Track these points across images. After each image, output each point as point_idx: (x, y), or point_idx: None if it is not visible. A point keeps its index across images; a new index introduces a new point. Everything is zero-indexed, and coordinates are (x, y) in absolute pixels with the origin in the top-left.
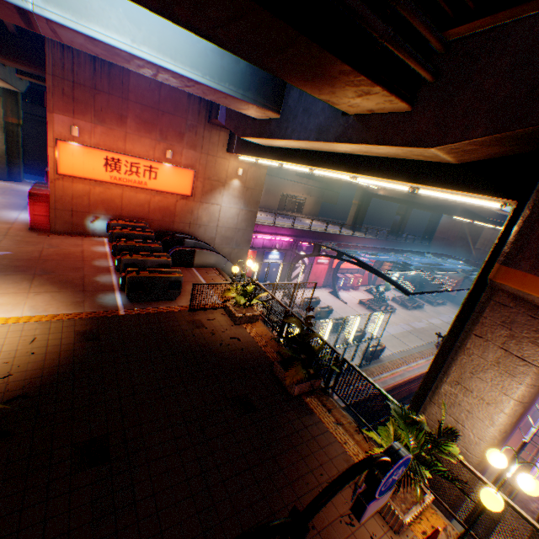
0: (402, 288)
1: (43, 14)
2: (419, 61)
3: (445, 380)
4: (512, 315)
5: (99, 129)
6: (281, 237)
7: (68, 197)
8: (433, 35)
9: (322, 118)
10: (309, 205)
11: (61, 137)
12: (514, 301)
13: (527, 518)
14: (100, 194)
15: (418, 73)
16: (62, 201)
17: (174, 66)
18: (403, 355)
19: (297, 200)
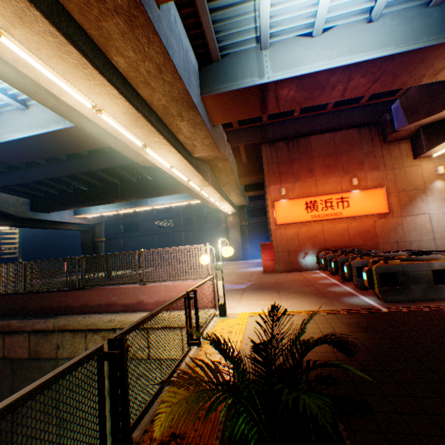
0: None
1: (273, 80)
2: None
3: None
4: None
5: (296, 185)
6: None
7: (283, 241)
8: None
9: None
10: None
11: (274, 199)
12: None
13: None
14: (304, 232)
15: None
16: (280, 245)
17: (365, 57)
18: None
19: None
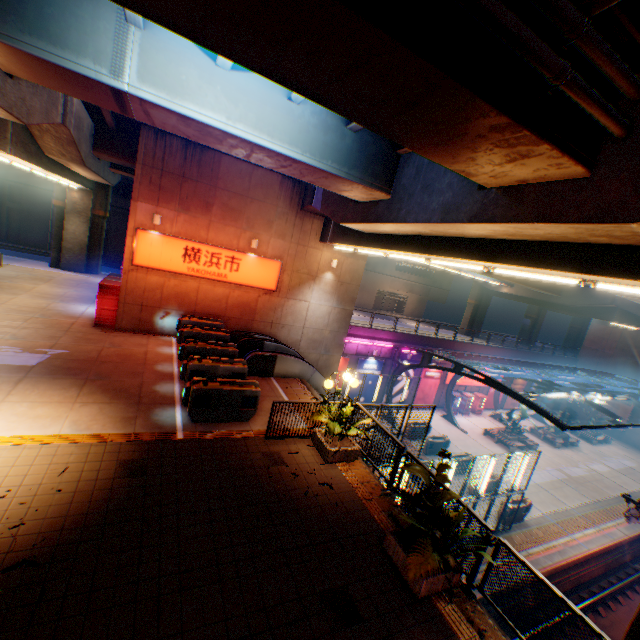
0: (554, 418)
1: (137, 94)
2: (607, 108)
3: None
4: None
5: (182, 217)
6: (380, 342)
7: (140, 290)
8: (625, 76)
9: (450, 194)
10: (411, 303)
11: (142, 226)
12: None
13: None
14: (174, 286)
15: (604, 125)
16: (133, 294)
17: (271, 144)
18: (559, 519)
19: (397, 297)
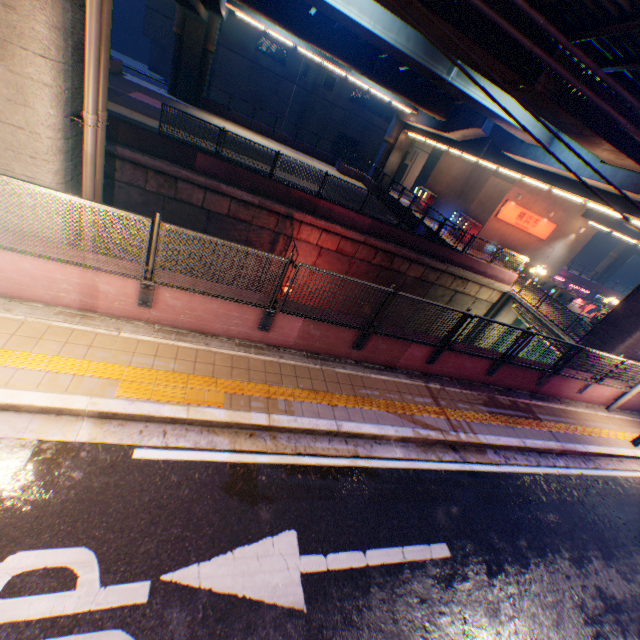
0: None
1: None
2: None
3: None
4: None
5: (526, 196)
6: (556, 277)
7: (488, 230)
8: None
9: None
10: None
11: (507, 199)
12: None
13: None
14: (501, 231)
15: None
16: (484, 232)
17: None
18: None
19: None
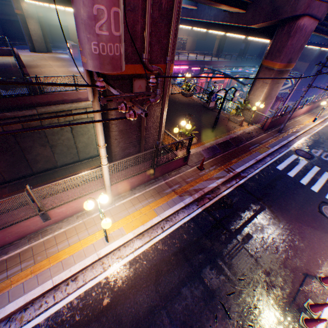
0: (242, 83)
1: None
2: (247, 0)
3: (250, 95)
4: (265, 73)
5: None
6: (182, 67)
7: None
8: None
9: (216, 12)
10: (189, 43)
11: None
12: (265, 69)
13: (261, 114)
14: None
15: (247, 3)
16: None
17: None
18: None
19: (182, 41)
